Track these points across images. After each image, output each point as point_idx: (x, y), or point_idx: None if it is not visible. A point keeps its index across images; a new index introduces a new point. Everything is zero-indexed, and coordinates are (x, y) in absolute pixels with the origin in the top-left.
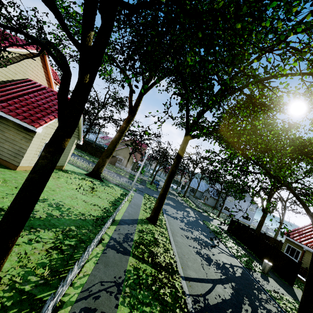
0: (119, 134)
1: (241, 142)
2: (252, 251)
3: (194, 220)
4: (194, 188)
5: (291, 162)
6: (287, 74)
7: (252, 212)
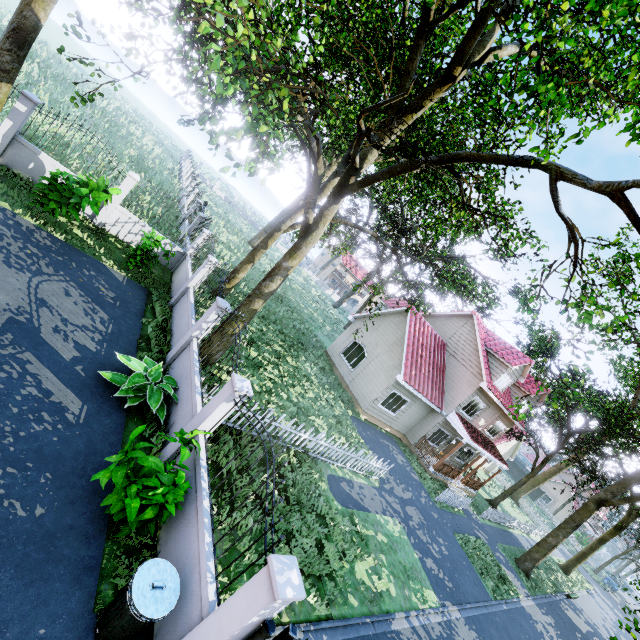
0: (555, 469)
1: None
2: None
3: None
4: None
5: None
6: None
7: None
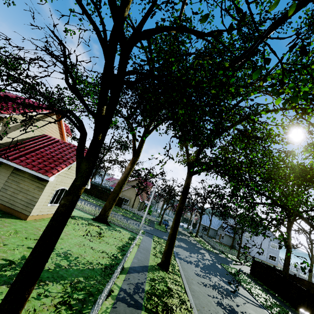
0: (125, 176)
1: (241, 174)
2: (284, 299)
3: (211, 264)
4: (206, 226)
5: (298, 189)
6: (271, 110)
7: (276, 249)
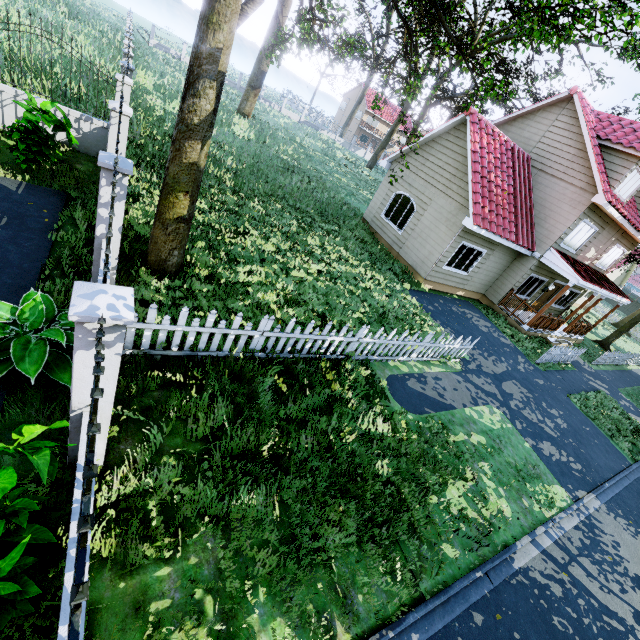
0: None
1: None
2: None
3: None
4: None
5: None
6: None
7: None
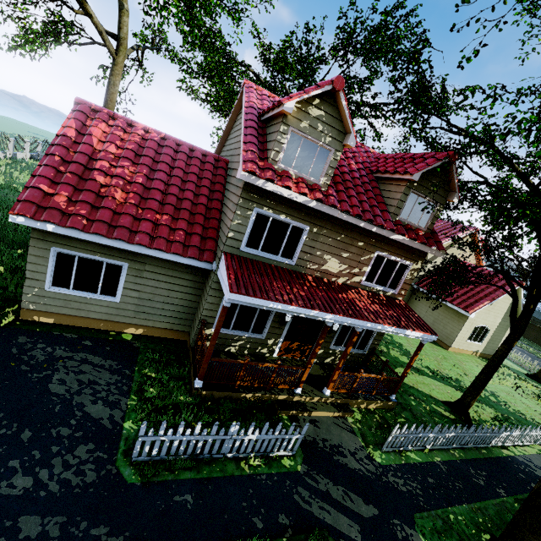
0: None
1: None
2: None
3: None
4: None
5: None
6: None
7: None
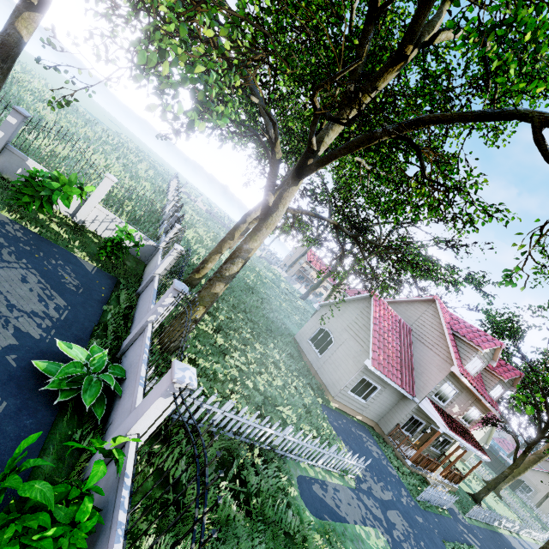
0: (534, 457)
1: None
2: None
3: None
4: None
5: None
6: None
7: None
